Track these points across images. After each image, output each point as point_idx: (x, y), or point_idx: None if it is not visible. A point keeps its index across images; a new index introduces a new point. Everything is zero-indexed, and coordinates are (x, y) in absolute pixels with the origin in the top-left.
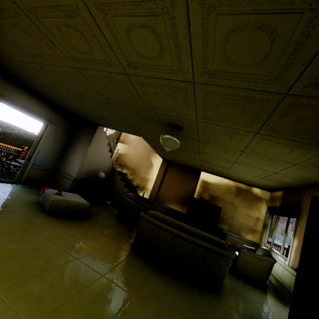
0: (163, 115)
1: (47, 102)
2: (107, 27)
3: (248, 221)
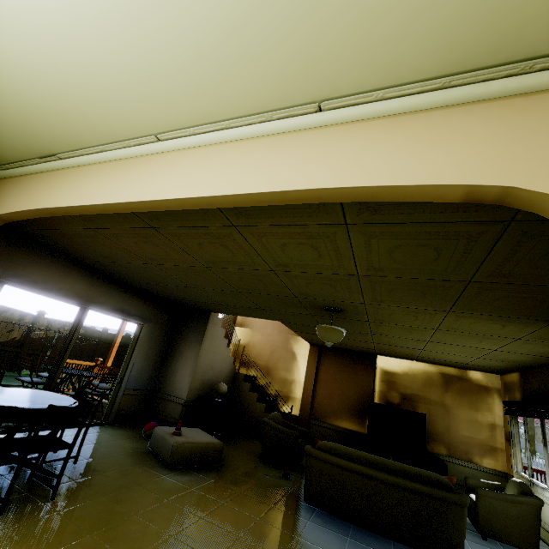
0: (317, 300)
1: (142, 294)
2: (260, 244)
3: (478, 433)
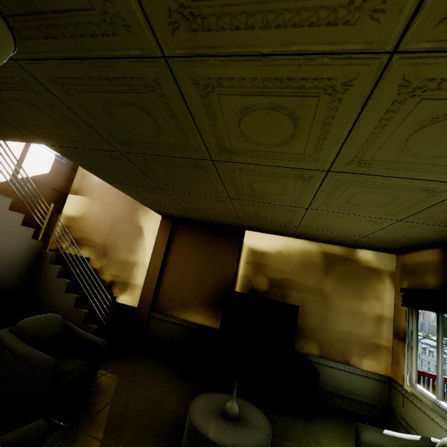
0: None
1: None
2: None
3: (361, 327)
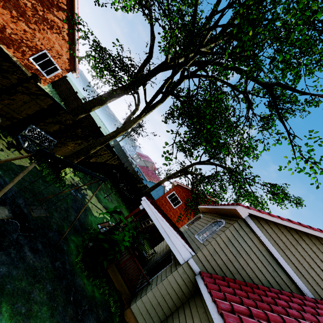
0: None
1: None
2: None
3: None
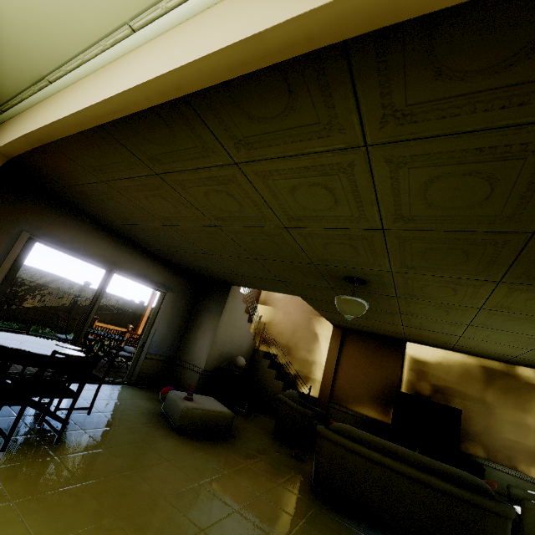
0: (336, 267)
1: (165, 263)
2: (267, 189)
3: (526, 437)
